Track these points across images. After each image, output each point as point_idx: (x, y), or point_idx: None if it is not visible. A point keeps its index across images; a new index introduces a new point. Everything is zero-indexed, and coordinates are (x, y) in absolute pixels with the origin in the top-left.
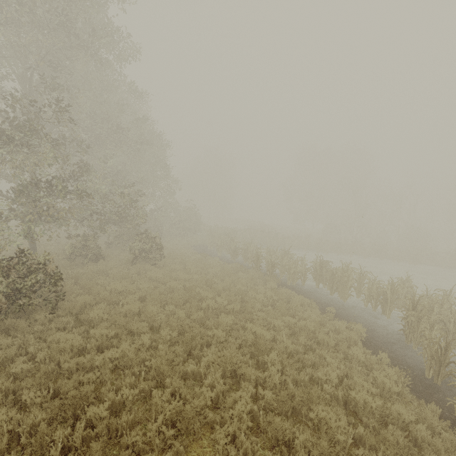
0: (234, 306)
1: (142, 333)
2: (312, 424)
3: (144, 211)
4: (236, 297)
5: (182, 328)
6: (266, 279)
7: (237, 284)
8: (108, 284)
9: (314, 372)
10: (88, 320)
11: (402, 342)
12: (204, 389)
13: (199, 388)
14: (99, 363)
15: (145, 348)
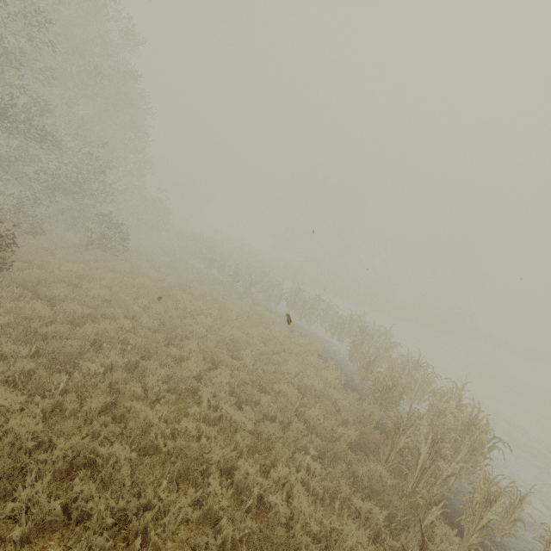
0: (213, 311)
1: (114, 319)
2: (274, 393)
3: (111, 189)
4: (214, 304)
5: (160, 321)
6: (242, 296)
7: (214, 294)
8: (59, 265)
9: (278, 368)
10: (49, 296)
11: (346, 361)
12: (190, 364)
13: (185, 364)
14: (79, 335)
15: (125, 330)
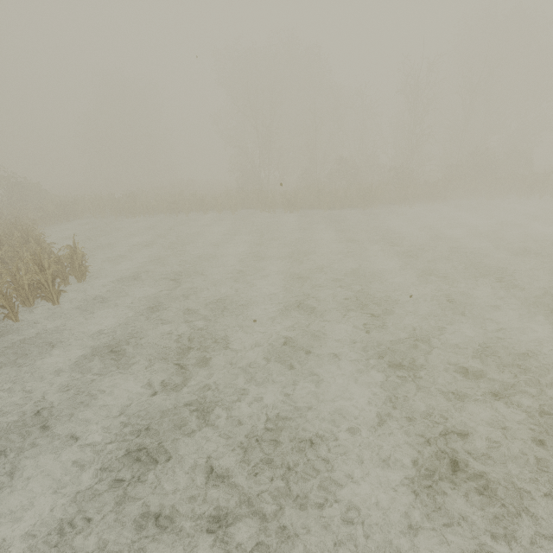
0: None
1: None
2: None
3: None
4: None
5: None
6: None
7: None
8: None
9: None
10: None
11: None
12: None
13: None
14: None
15: None
